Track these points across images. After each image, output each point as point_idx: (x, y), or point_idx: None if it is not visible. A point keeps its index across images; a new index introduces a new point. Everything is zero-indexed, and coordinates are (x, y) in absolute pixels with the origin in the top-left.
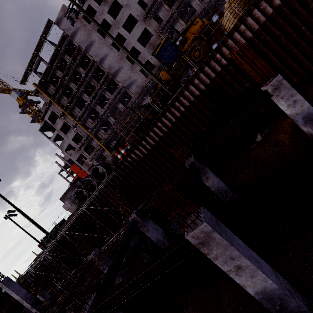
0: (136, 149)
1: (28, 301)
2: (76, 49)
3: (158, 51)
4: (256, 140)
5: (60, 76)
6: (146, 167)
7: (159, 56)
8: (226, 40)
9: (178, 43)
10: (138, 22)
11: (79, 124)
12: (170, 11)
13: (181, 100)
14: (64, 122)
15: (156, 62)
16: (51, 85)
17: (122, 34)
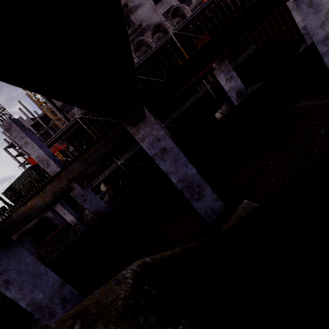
0: None
1: (58, 165)
2: None
3: None
4: None
5: None
6: None
7: None
8: None
9: None
10: None
11: None
12: None
13: None
14: None
15: None
16: None
17: None
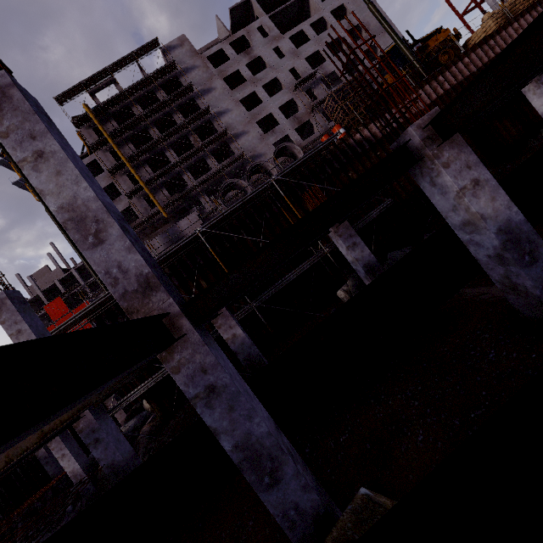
0: (373, 124)
1: None
2: (185, 85)
3: (388, 50)
4: (542, 134)
5: (137, 113)
6: (383, 154)
7: (379, 65)
8: (500, 31)
9: (415, 50)
10: (285, 89)
11: (147, 188)
12: (328, 92)
13: (445, 76)
14: (111, 183)
15: (299, 140)
16: (112, 121)
17: (259, 95)
